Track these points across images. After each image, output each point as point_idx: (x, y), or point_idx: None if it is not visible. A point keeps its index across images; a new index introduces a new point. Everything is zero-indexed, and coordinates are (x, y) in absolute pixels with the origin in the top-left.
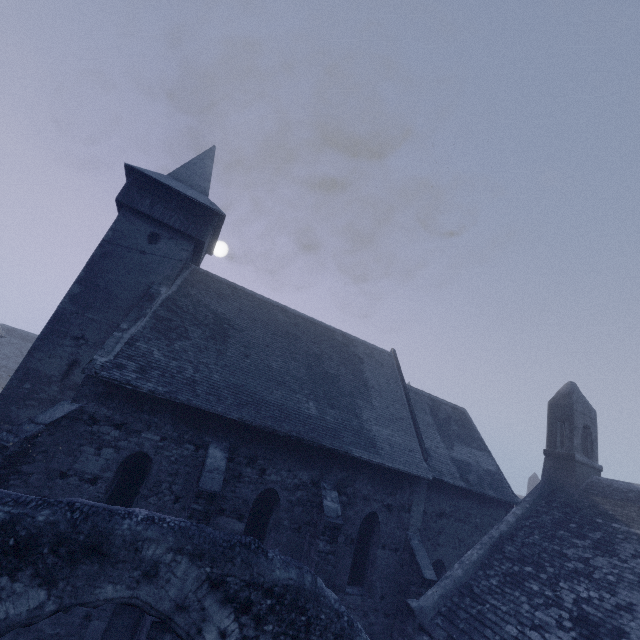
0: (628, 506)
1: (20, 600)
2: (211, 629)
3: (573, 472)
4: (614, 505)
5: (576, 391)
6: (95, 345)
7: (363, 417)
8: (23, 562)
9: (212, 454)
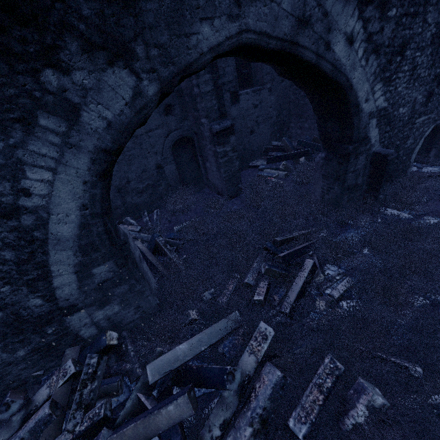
0: None
1: (104, 96)
2: (338, 39)
3: None
4: None
5: None
6: None
7: None
8: (46, 32)
9: None
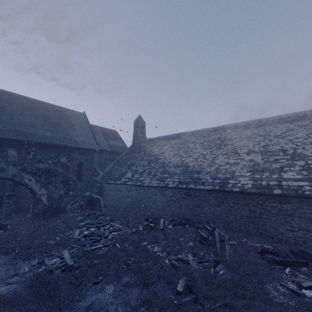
0: (146, 143)
1: None
2: (26, 179)
3: (138, 139)
4: (144, 144)
5: (140, 117)
6: None
7: (72, 135)
8: None
9: (10, 152)
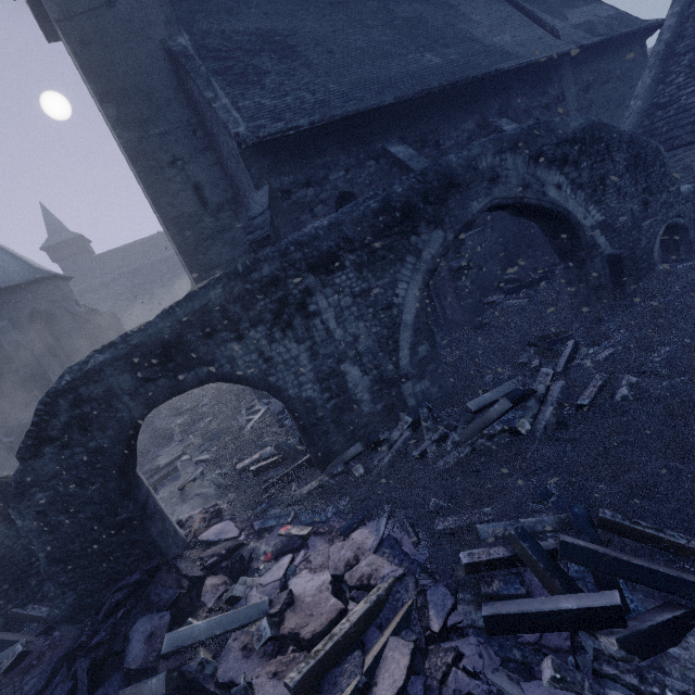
0: None
1: (431, 244)
2: (550, 189)
3: None
4: None
5: None
6: (193, 159)
7: (478, 38)
8: (415, 222)
9: (396, 152)
